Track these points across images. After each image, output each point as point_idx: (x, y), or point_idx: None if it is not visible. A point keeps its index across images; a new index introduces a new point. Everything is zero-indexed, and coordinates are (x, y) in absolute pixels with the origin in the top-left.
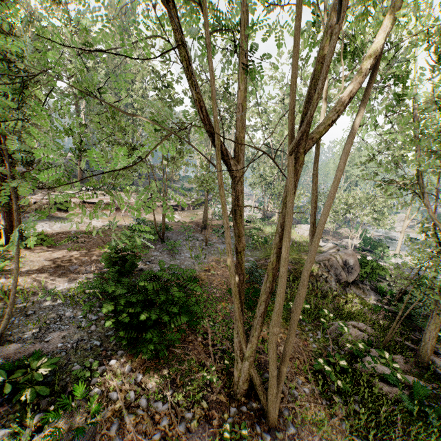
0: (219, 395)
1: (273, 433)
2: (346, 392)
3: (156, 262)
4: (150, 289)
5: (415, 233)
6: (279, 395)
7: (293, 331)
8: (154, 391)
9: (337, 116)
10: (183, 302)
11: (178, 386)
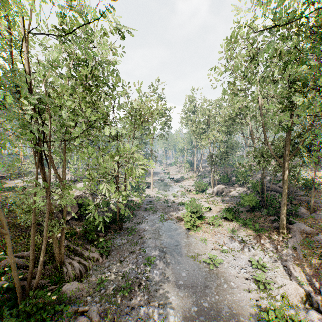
0: None
1: None
2: None
3: None
4: None
5: (177, 174)
6: None
7: None
8: None
9: None
10: None
11: None
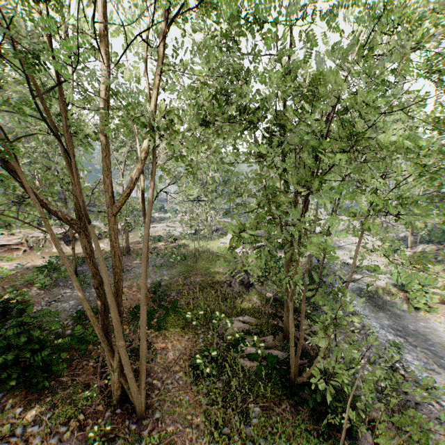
0: (98, 406)
1: (140, 422)
2: (211, 375)
3: (63, 299)
4: (11, 334)
5: None
6: (143, 392)
7: (144, 340)
8: (33, 418)
9: (130, 190)
10: (80, 334)
11: (59, 409)
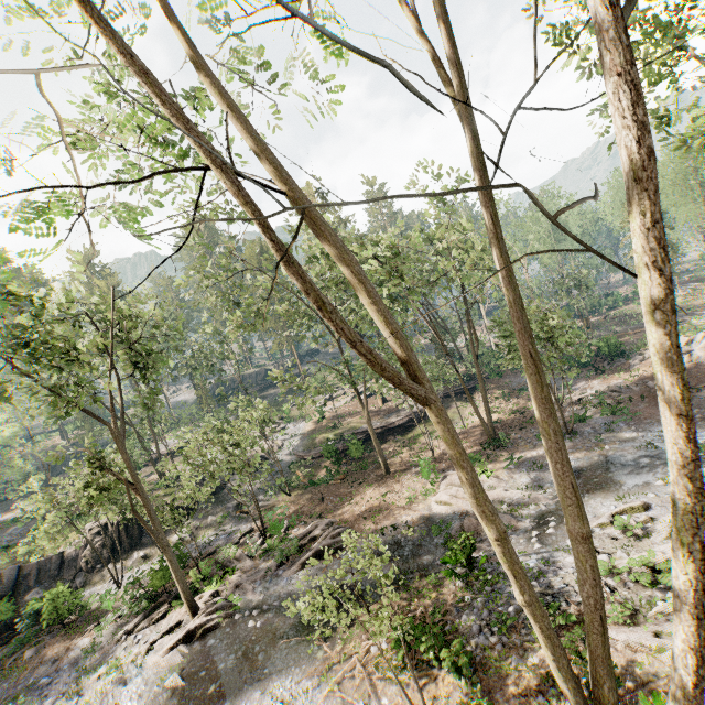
0: None
1: None
2: None
3: None
4: None
5: None
6: None
7: None
8: None
9: None
10: None
11: None
